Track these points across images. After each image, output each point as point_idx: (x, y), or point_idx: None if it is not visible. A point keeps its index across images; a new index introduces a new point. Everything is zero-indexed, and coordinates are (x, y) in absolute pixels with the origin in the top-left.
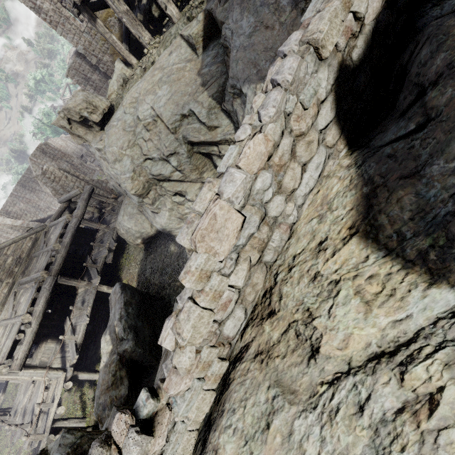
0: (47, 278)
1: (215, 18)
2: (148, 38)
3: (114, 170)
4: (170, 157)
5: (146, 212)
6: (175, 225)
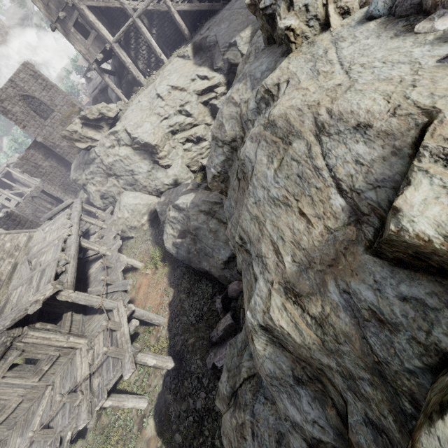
0: (71, 236)
1: (201, 38)
2: (143, 78)
3: (136, 135)
4: (185, 106)
5: (155, 179)
6: (184, 174)
